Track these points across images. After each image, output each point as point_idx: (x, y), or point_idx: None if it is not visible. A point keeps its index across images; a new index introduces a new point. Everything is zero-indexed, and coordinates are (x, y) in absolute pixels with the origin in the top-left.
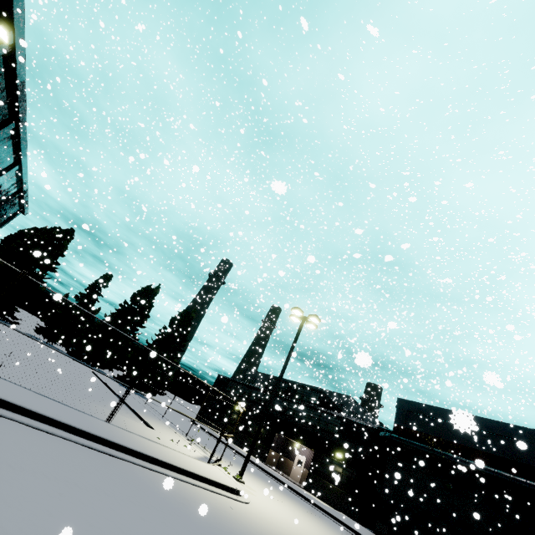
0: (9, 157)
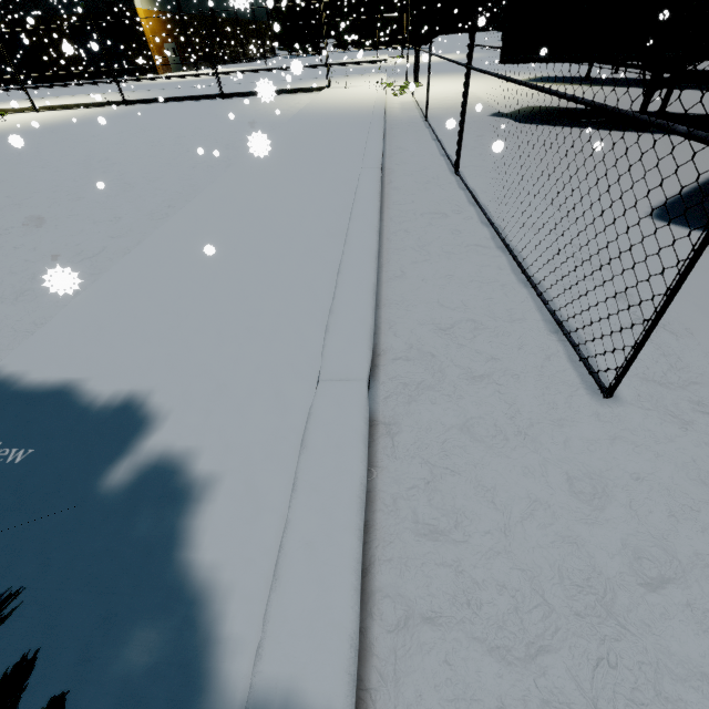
0: None
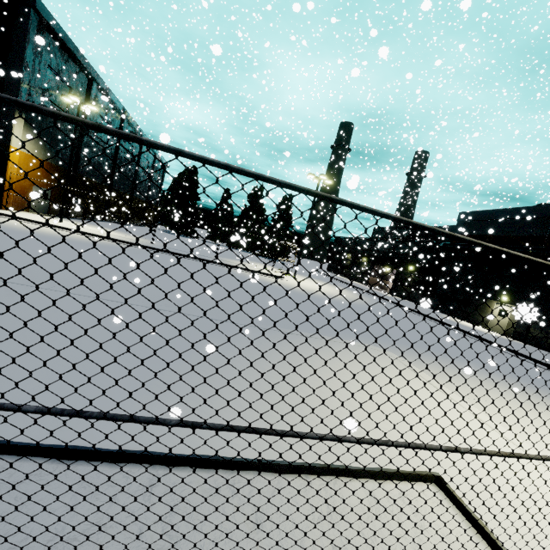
0: None
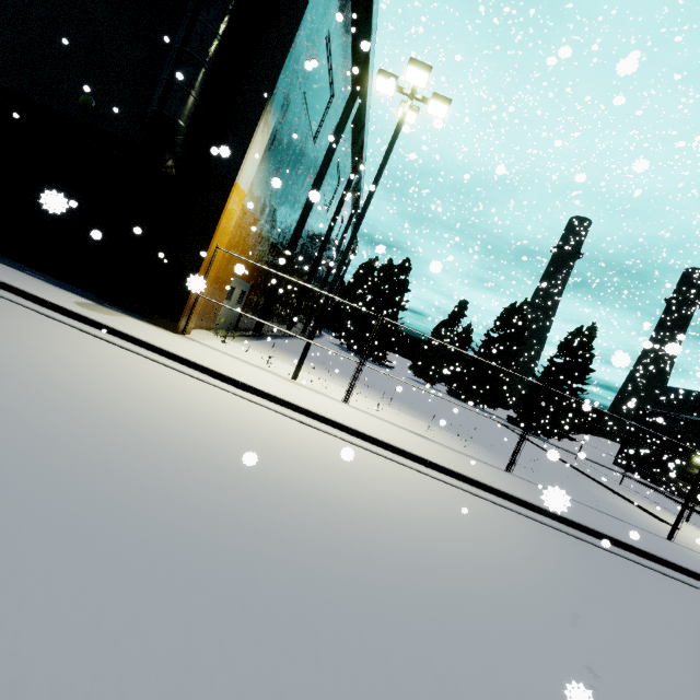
0: (349, 210)
